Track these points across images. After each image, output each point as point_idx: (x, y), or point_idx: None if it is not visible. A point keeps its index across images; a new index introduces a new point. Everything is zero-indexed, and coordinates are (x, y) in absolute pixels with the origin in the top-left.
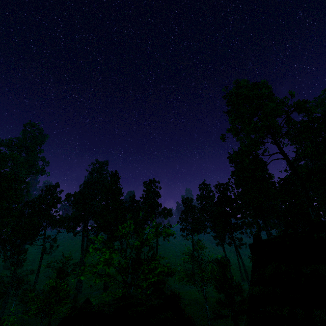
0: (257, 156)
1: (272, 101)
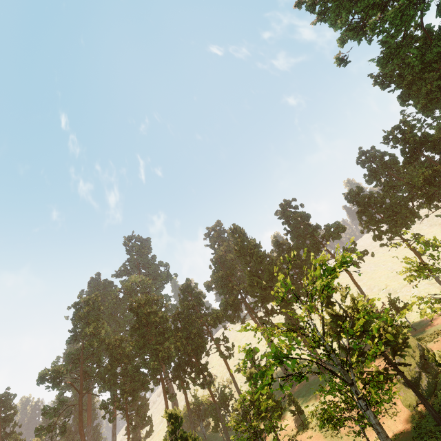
0: (430, 30)
1: None
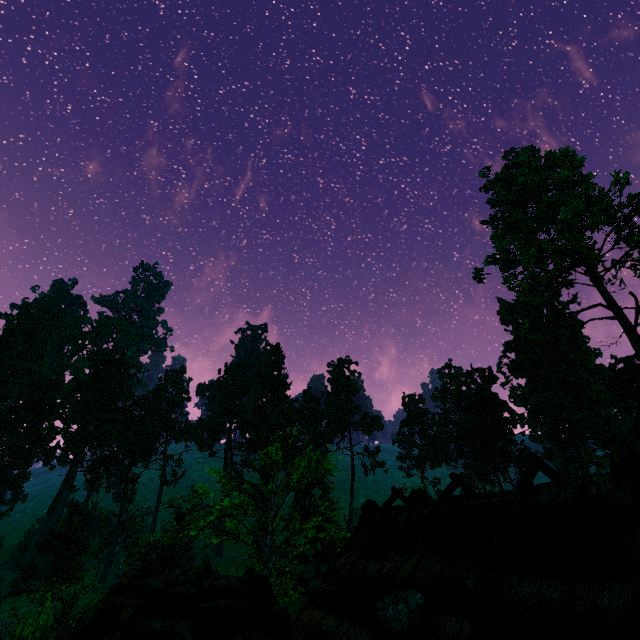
0: (563, 308)
1: (578, 195)
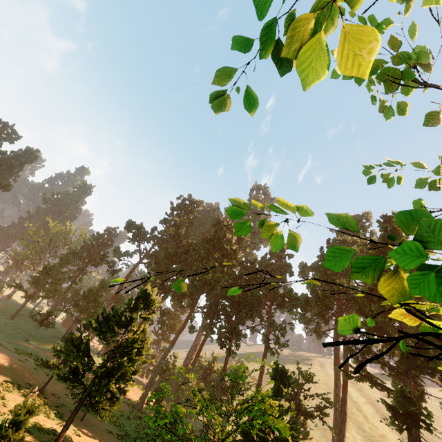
0: None
1: None
